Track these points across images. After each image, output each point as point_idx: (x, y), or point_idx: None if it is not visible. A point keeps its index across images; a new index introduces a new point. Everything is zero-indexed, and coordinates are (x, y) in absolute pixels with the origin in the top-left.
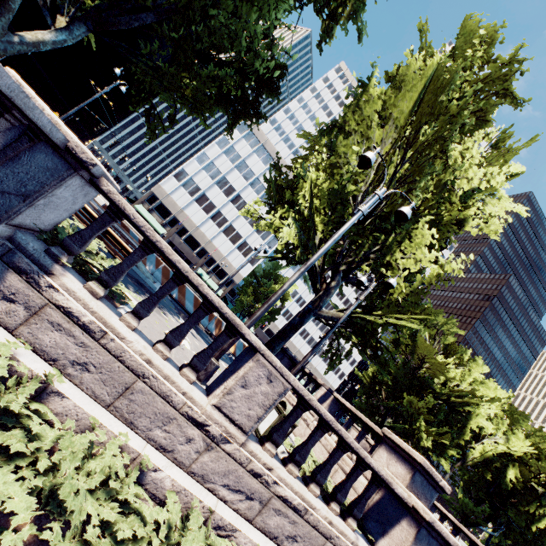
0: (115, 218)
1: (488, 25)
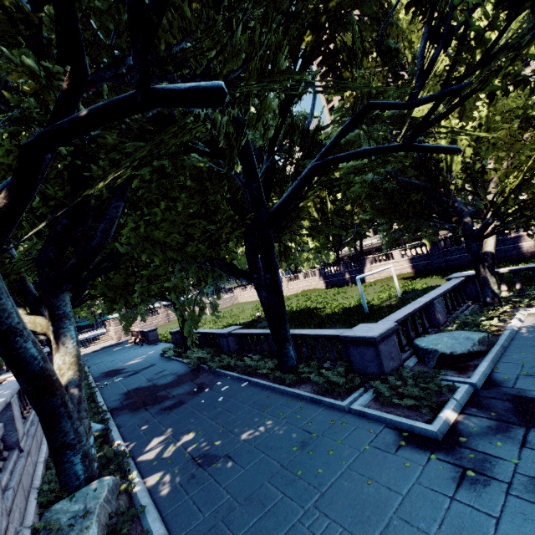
0: None
1: None
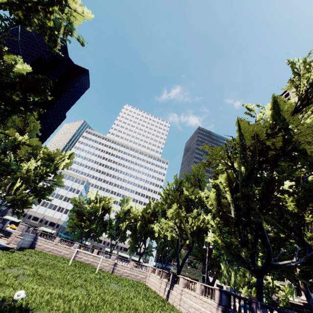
0: None
1: None
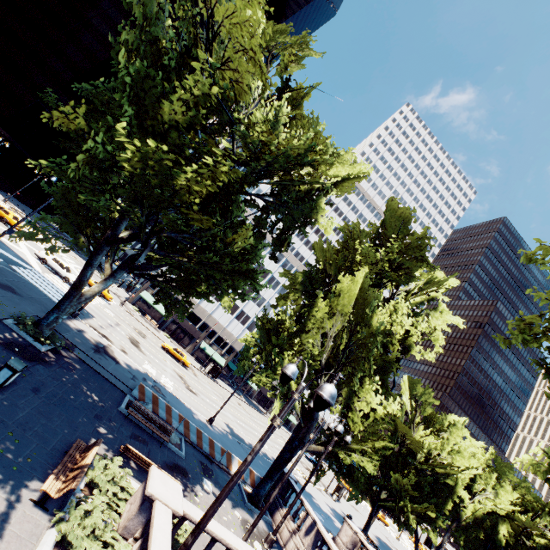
0: (186, 519)
1: (404, 207)
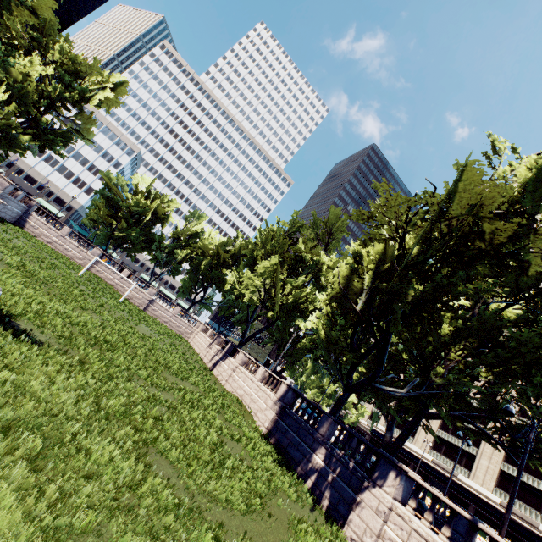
0: None
1: None
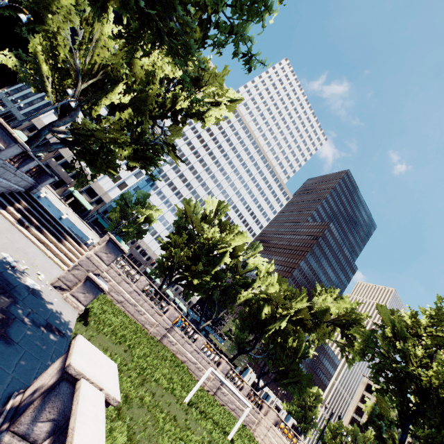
0: None
1: None
